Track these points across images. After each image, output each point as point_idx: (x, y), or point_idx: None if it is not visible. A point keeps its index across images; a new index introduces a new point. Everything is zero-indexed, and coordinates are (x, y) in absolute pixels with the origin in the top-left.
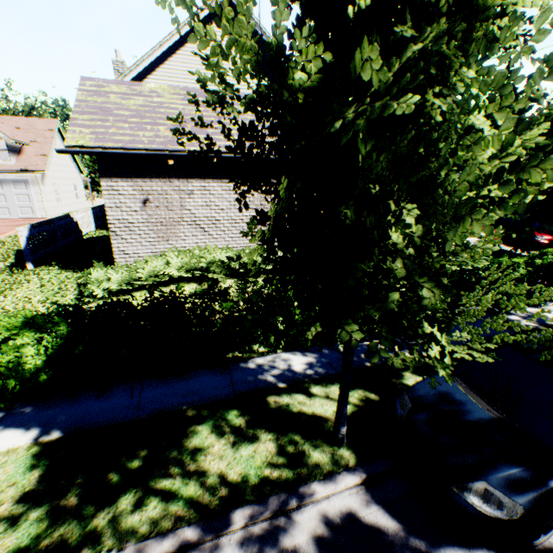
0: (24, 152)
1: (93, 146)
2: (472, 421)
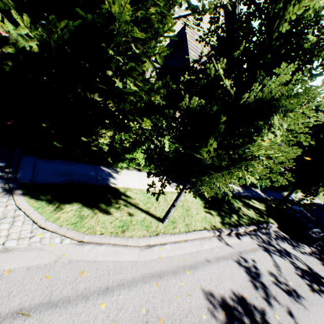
0: None
1: None
2: (308, 218)
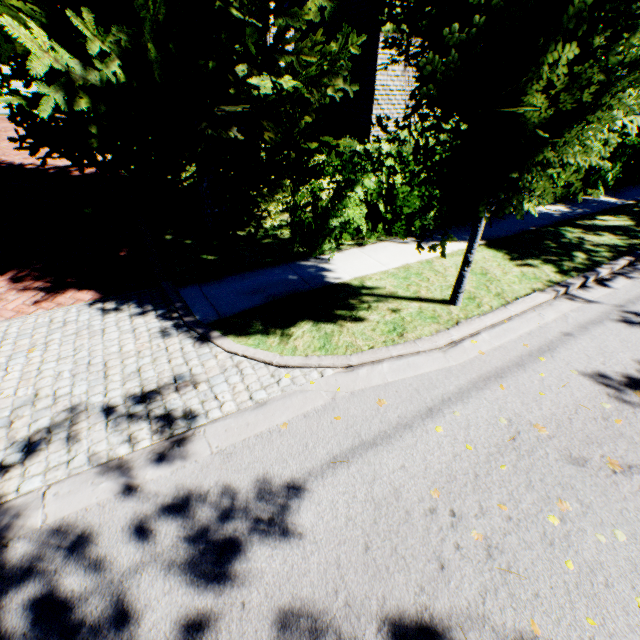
0: None
1: None
2: None
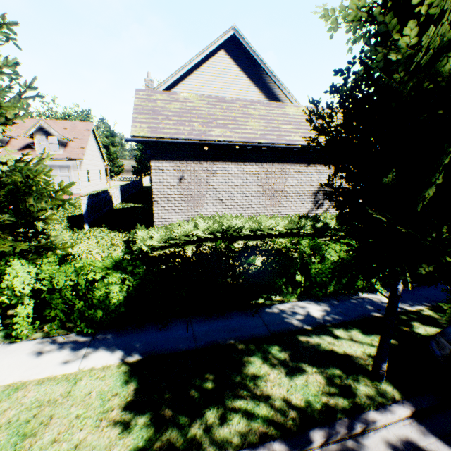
0: (69, 145)
1: (150, 136)
2: None
